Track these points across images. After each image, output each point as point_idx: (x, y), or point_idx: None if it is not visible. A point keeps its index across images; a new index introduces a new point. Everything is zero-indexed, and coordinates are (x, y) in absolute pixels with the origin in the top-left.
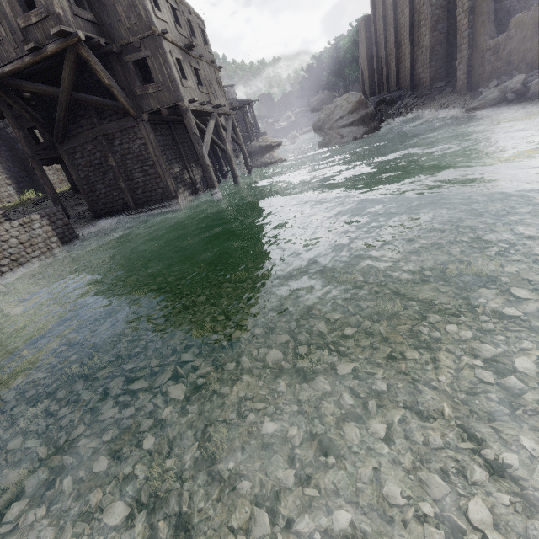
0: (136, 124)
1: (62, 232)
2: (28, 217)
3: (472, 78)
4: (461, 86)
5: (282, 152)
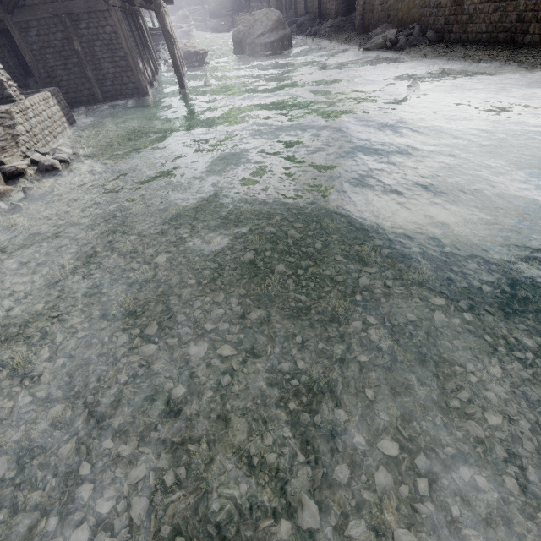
0: (108, 8)
1: (66, 113)
2: (44, 93)
3: (365, 21)
4: (358, 26)
5: (207, 61)
